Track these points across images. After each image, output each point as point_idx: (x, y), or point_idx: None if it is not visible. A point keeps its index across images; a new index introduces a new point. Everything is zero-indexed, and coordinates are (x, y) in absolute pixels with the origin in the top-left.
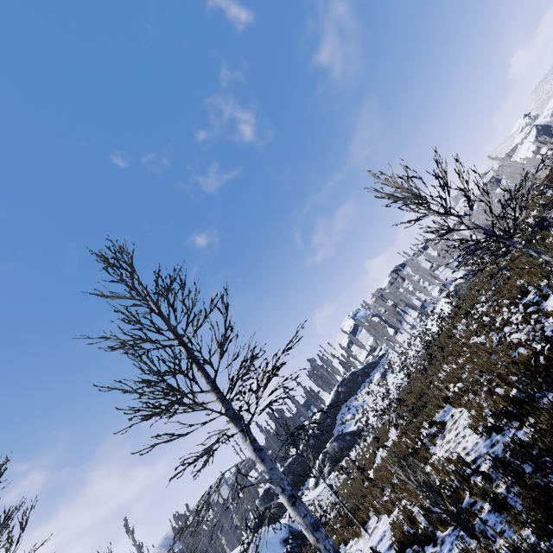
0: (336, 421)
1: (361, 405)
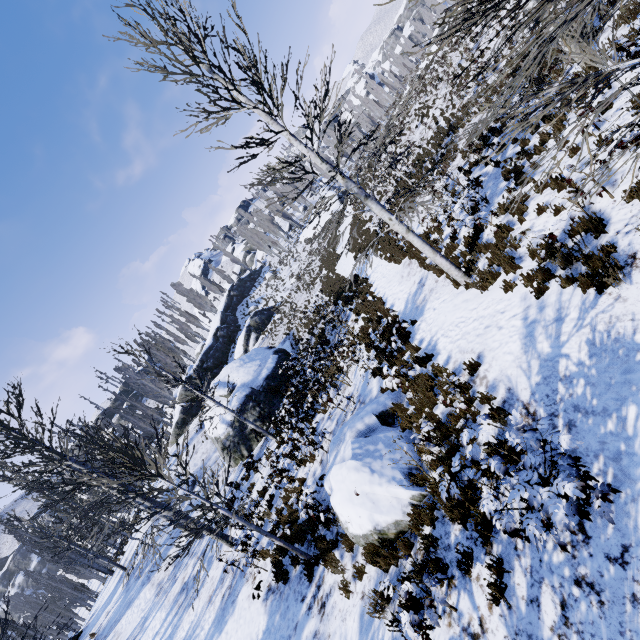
0: (237, 318)
1: (261, 298)
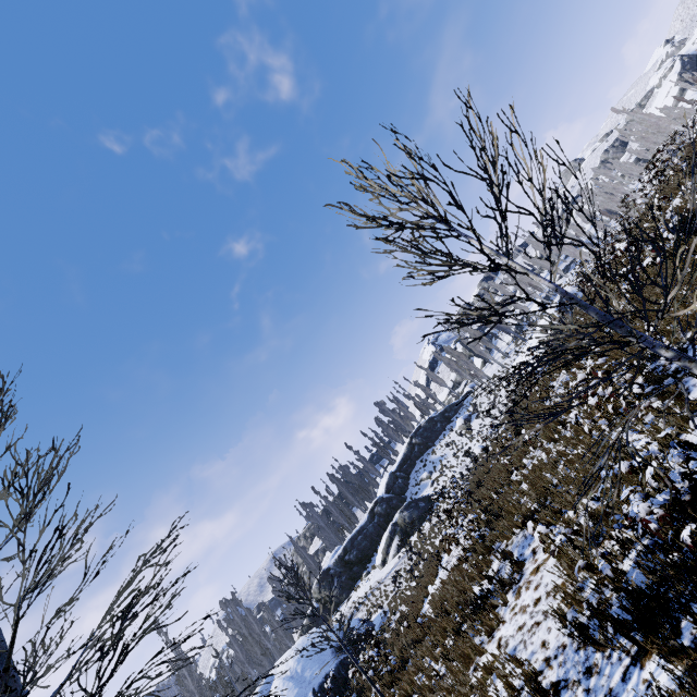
0: (409, 480)
1: (440, 460)
